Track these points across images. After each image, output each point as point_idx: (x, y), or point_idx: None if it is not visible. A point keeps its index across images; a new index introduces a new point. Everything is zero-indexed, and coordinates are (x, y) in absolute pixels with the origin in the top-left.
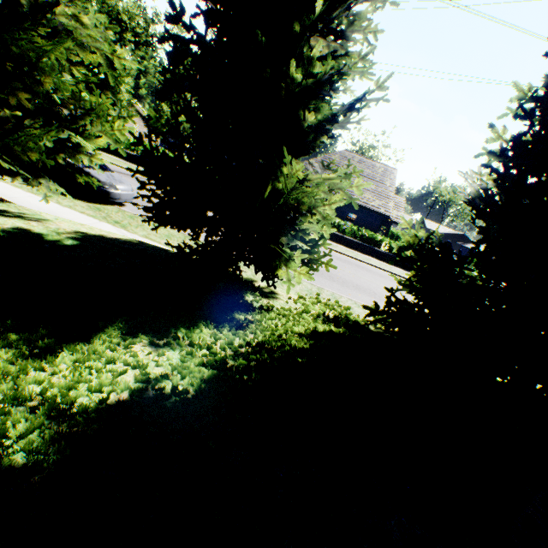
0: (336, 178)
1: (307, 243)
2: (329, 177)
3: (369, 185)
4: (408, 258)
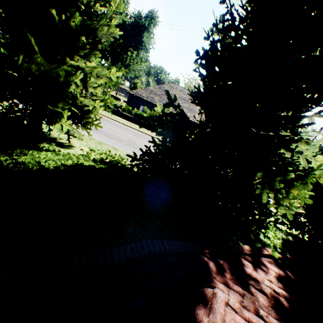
0: (97, 67)
1: (84, 111)
2: (92, 66)
3: (120, 74)
4: (151, 124)
